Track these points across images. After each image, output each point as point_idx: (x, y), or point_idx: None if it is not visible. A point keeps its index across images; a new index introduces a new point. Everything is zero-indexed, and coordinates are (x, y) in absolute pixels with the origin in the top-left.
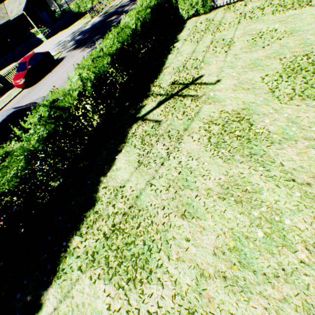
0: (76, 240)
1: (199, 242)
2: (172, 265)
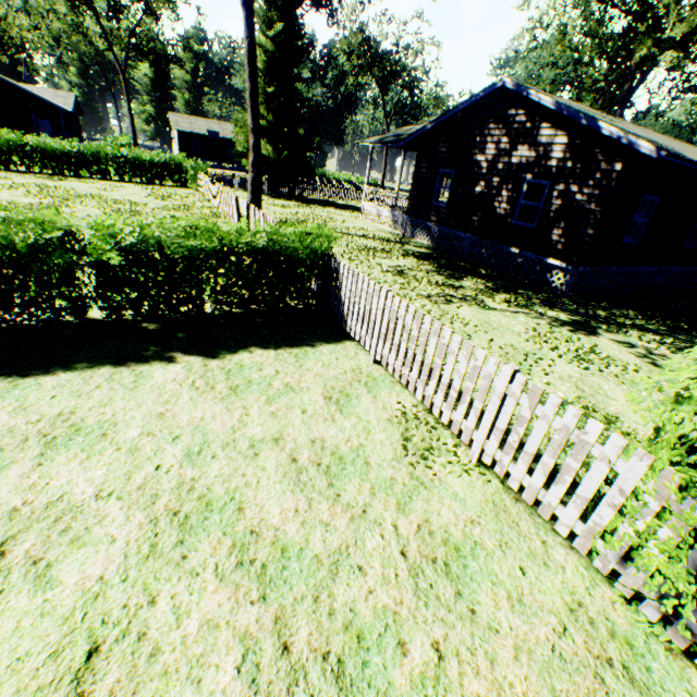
0: None
1: None
2: None
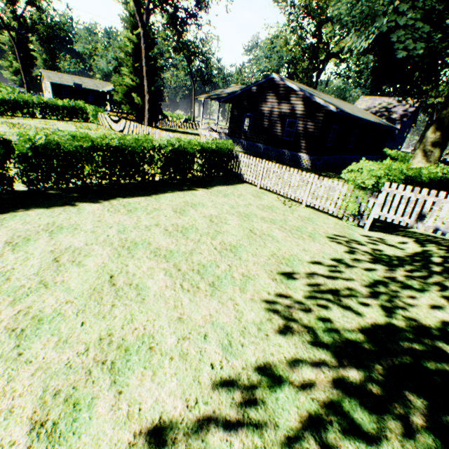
0: None
1: None
2: None
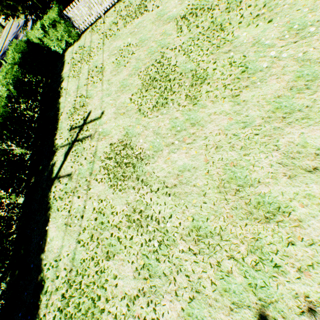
0: None
1: (123, 274)
2: (111, 304)
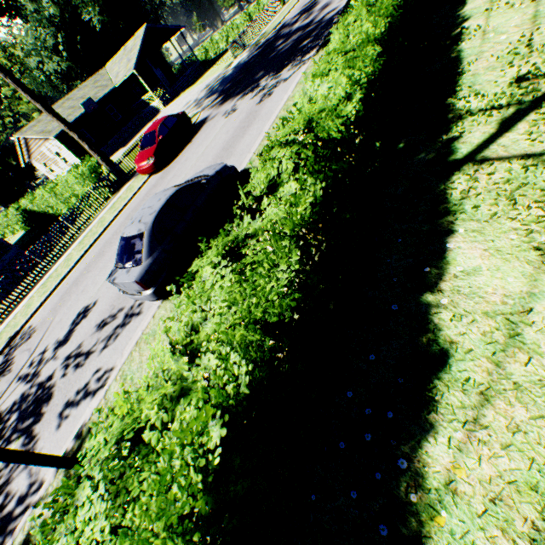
0: (438, 459)
1: None
2: None
